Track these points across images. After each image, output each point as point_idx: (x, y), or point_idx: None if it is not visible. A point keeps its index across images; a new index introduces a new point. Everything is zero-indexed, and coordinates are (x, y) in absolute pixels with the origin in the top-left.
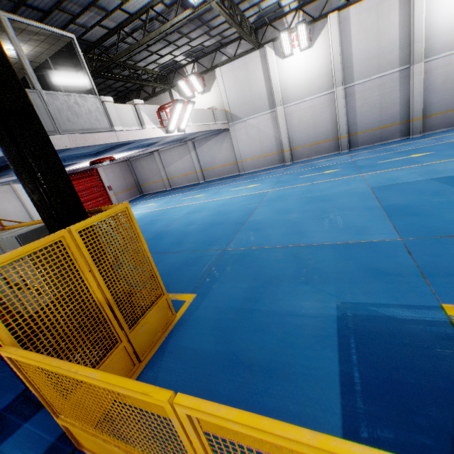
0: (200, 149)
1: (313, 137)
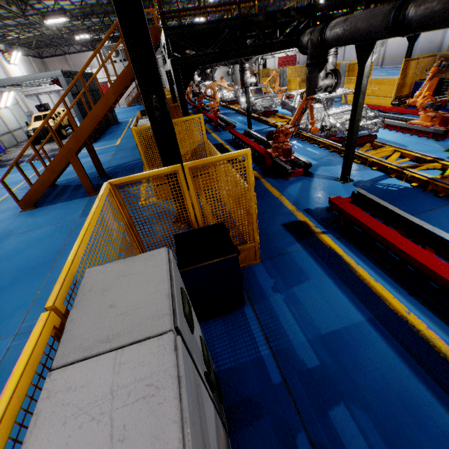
0: (347, 47)
1: (395, 53)
